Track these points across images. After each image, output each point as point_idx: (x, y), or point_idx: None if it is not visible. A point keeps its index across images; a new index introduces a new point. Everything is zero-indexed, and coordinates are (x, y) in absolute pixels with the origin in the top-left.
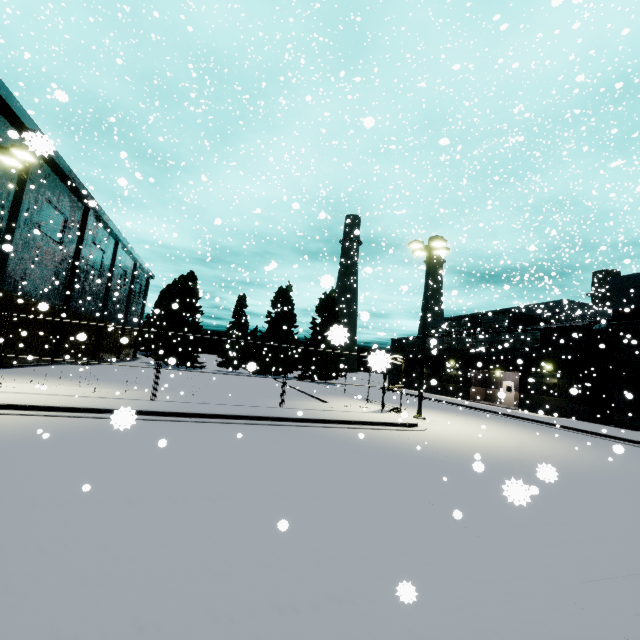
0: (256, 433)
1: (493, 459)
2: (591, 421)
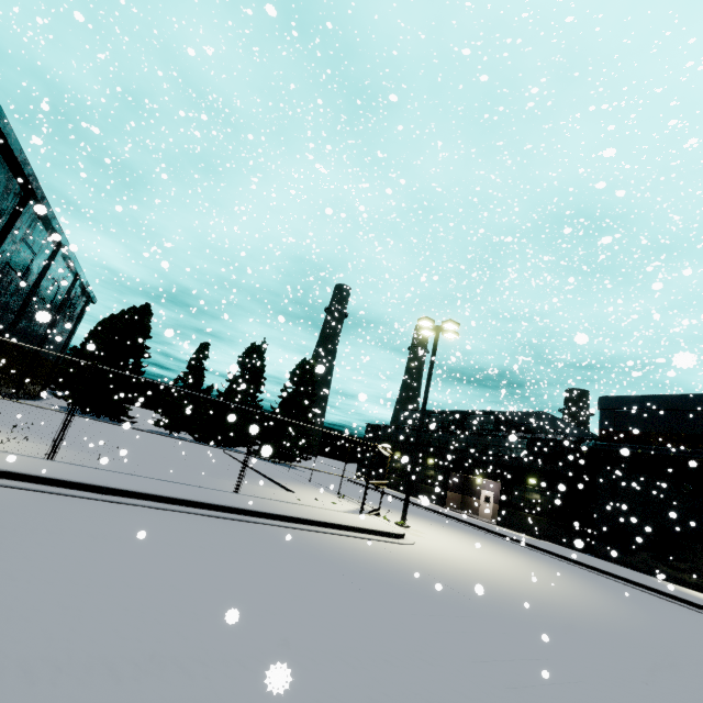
0: (200, 529)
1: (505, 597)
2: (571, 547)
